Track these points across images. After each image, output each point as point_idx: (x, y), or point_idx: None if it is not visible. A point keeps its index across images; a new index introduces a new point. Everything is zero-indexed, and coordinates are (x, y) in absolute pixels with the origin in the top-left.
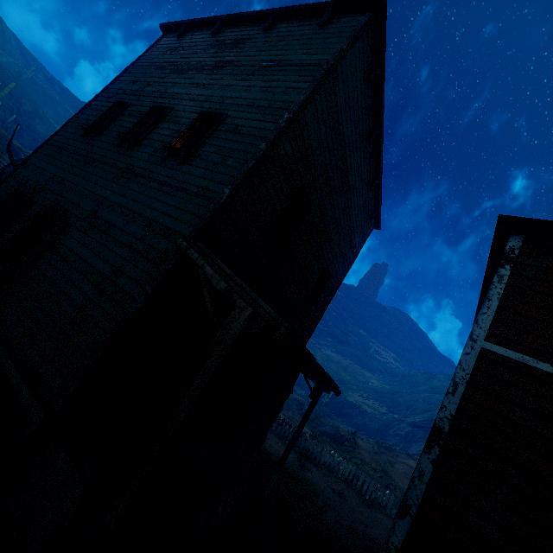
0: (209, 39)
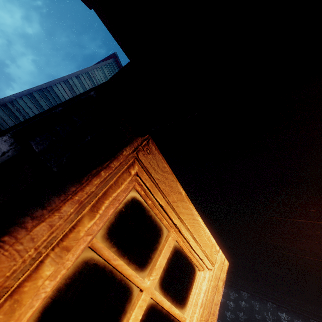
0: None
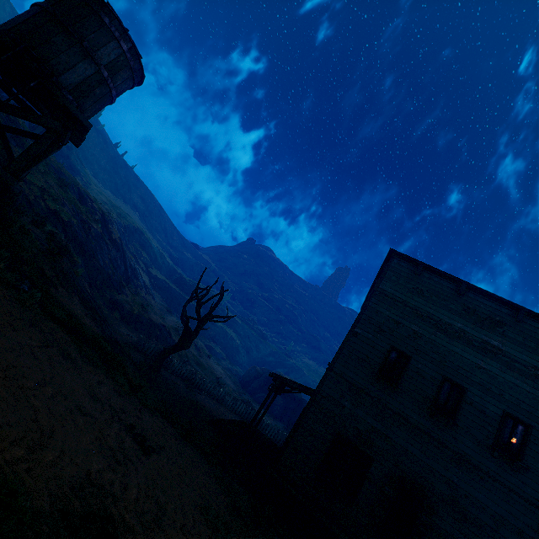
0: (456, 298)
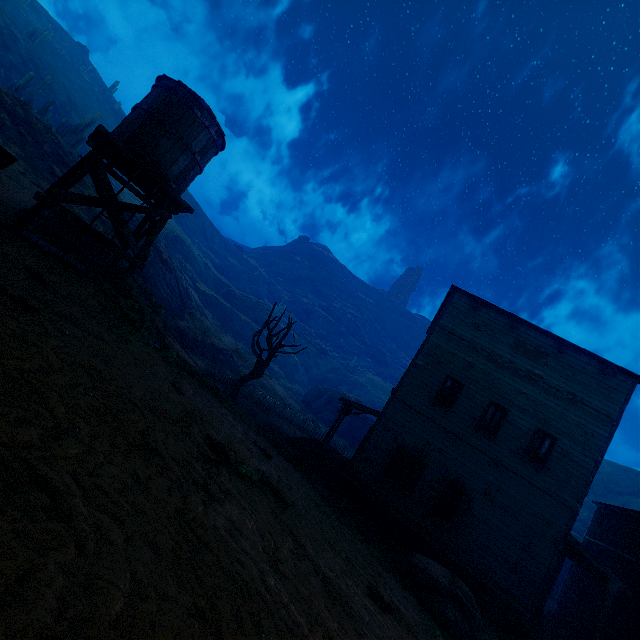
0: (509, 332)
